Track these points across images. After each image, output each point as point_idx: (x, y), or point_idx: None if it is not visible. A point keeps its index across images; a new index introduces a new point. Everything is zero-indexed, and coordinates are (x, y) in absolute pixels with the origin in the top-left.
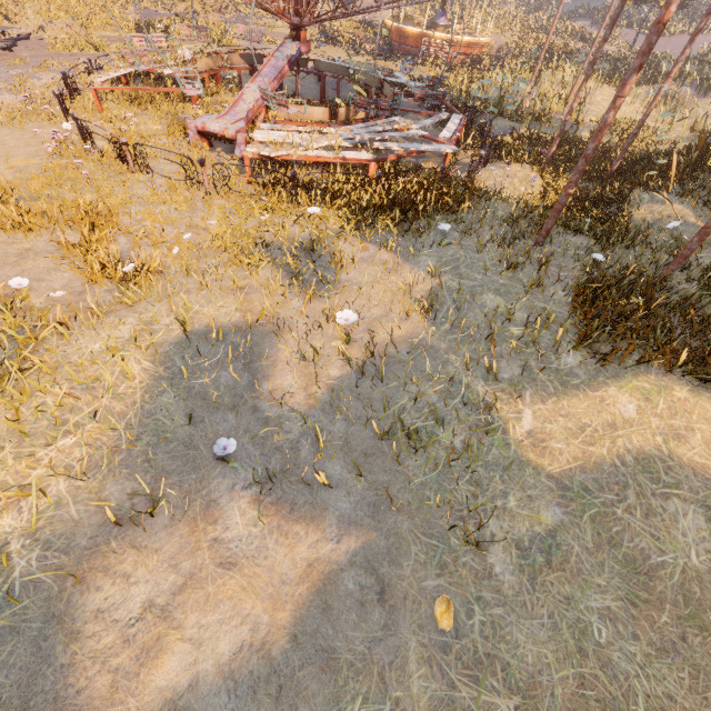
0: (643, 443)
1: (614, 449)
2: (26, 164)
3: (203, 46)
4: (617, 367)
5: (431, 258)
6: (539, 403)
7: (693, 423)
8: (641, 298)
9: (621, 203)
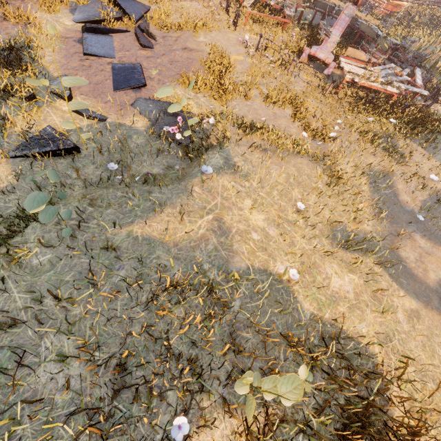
0: None
1: None
2: (240, 59)
3: None
4: None
5: (439, 155)
6: None
7: None
8: None
9: None
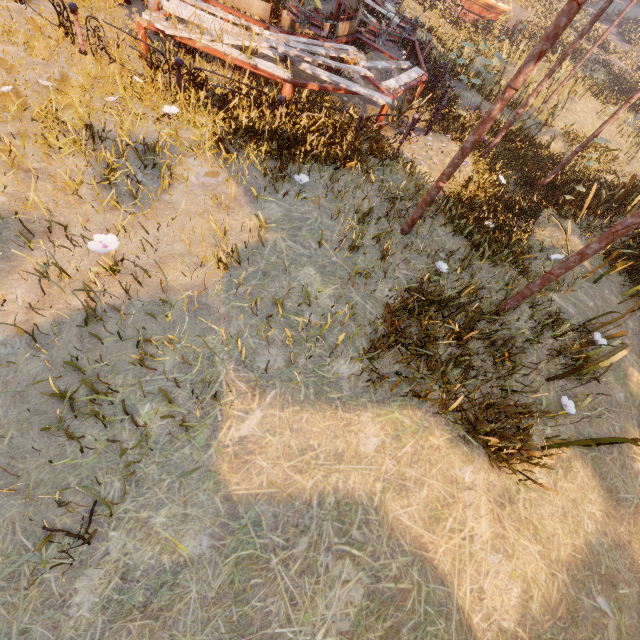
0: (359, 486)
1: (322, 484)
2: None
3: None
4: (389, 391)
5: (280, 208)
6: (277, 408)
7: (428, 477)
8: (462, 324)
9: (530, 218)
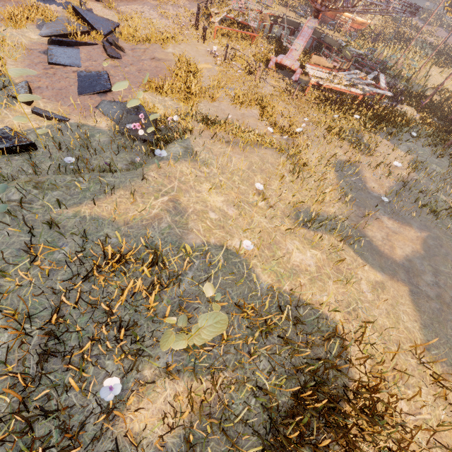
0: None
1: None
2: (209, 68)
3: (238, 1)
4: None
5: (404, 146)
6: None
7: None
8: None
9: None
